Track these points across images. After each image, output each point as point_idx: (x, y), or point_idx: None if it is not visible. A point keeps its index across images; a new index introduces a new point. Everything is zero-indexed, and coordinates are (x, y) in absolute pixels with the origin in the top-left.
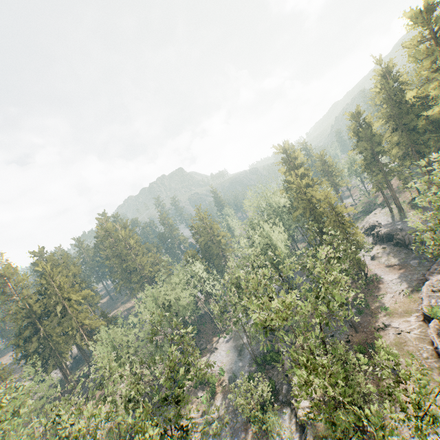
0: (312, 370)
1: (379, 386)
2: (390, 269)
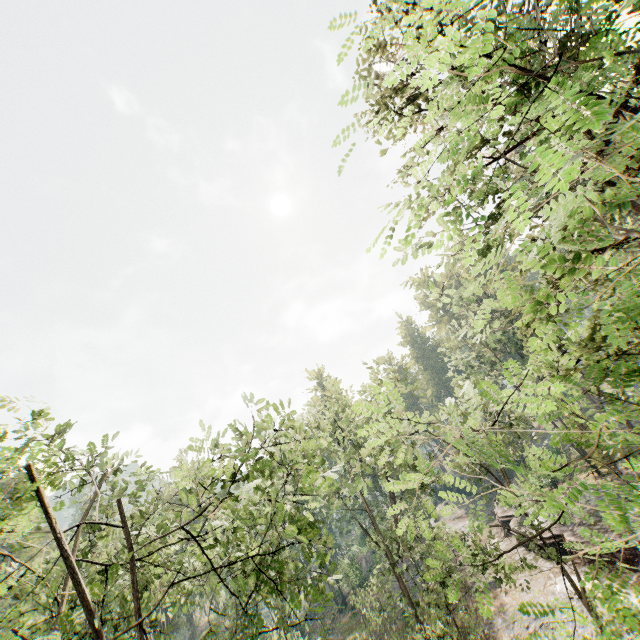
0: (379, 542)
1: (478, 608)
2: (459, 519)
